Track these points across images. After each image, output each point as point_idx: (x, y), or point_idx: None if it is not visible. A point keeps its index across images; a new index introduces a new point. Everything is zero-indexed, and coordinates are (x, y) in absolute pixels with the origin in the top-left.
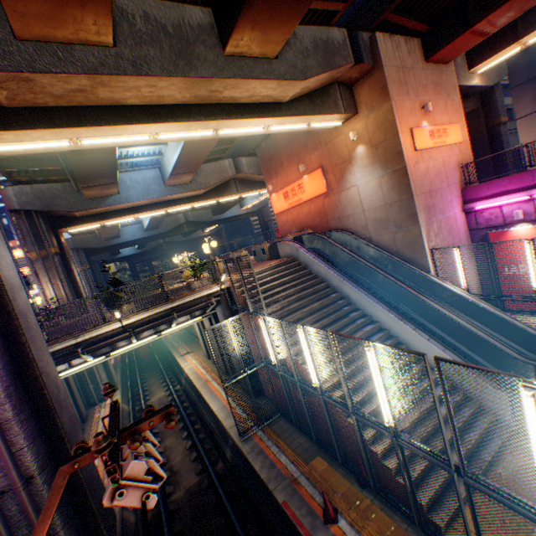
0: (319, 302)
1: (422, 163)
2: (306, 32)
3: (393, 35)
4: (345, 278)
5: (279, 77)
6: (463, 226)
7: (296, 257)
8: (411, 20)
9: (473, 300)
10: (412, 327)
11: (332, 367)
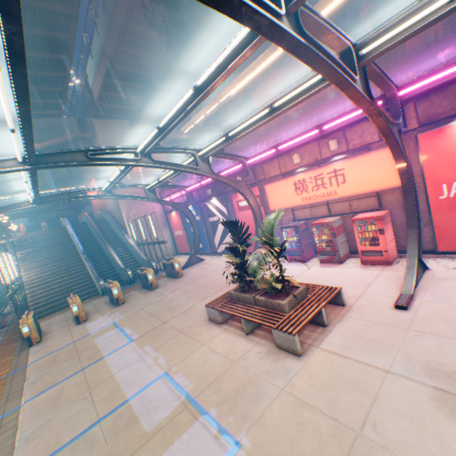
0: (57, 247)
1: (127, 180)
2: (44, 121)
3: (108, 119)
4: (76, 236)
5: (22, 143)
6: (161, 211)
7: (66, 226)
8: (117, 113)
9: (135, 246)
10: (86, 256)
11: (37, 273)
